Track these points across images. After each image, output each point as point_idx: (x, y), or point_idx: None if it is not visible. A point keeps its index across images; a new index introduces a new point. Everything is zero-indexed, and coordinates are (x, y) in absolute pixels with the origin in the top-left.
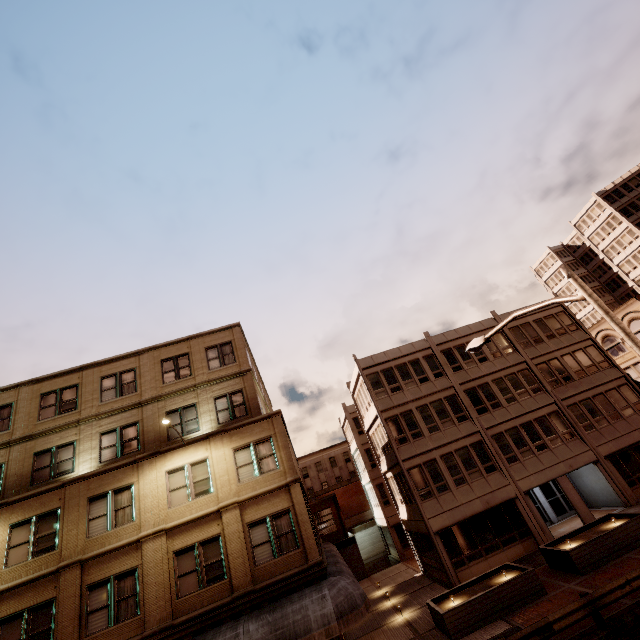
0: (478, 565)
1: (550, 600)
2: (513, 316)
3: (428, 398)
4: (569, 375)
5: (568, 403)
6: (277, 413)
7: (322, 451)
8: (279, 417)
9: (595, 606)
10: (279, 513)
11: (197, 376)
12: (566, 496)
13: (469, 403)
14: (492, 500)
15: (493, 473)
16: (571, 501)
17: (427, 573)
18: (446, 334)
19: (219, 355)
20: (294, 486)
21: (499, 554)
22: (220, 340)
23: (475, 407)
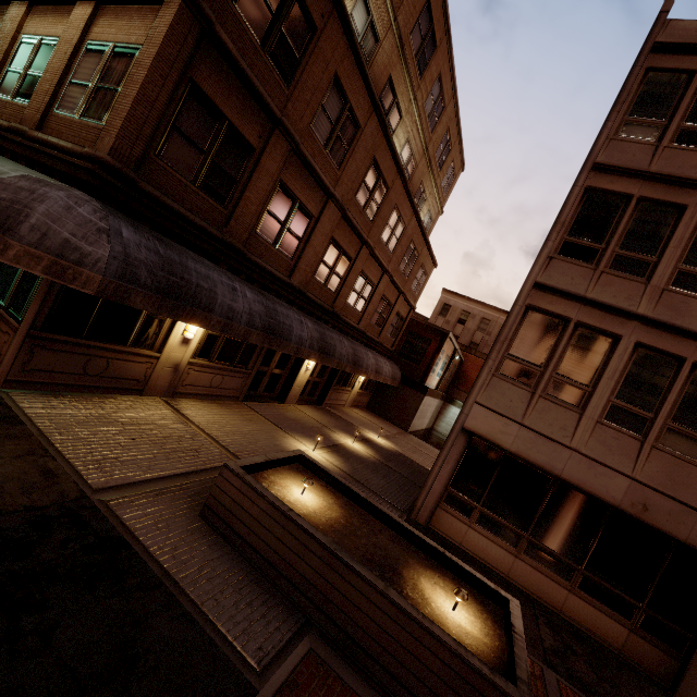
0: (489, 543)
1: None
2: None
3: None
4: None
5: None
6: None
7: (502, 312)
8: None
9: None
10: (125, 48)
11: None
12: None
13: None
14: (665, 516)
15: None
16: None
17: None
18: None
19: None
20: (170, 5)
21: (553, 582)
22: None
23: None
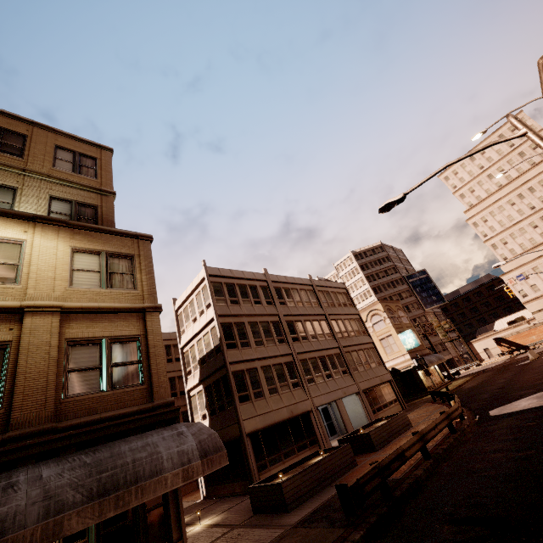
0: (277, 468)
1: (364, 466)
2: (445, 166)
3: (259, 318)
4: (347, 332)
5: (345, 350)
6: (147, 237)
7: None
8: (148, 242)
9: (424, 440)
10: (123, 338)
11: (31, 163)
12: (341, 415)
13: (288, 330)
14: (295, 410)
15: (297, 389)
16: (343, 419)
17: (209, 497)
18: (279, 276)
19: (74, 161)
20: (152, 314)
21: (294, 459)
22: (81, 149)
23: (291, 335)
